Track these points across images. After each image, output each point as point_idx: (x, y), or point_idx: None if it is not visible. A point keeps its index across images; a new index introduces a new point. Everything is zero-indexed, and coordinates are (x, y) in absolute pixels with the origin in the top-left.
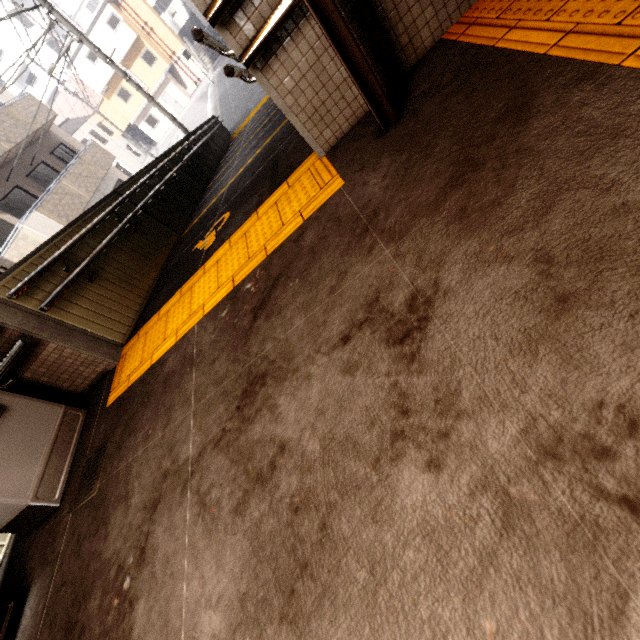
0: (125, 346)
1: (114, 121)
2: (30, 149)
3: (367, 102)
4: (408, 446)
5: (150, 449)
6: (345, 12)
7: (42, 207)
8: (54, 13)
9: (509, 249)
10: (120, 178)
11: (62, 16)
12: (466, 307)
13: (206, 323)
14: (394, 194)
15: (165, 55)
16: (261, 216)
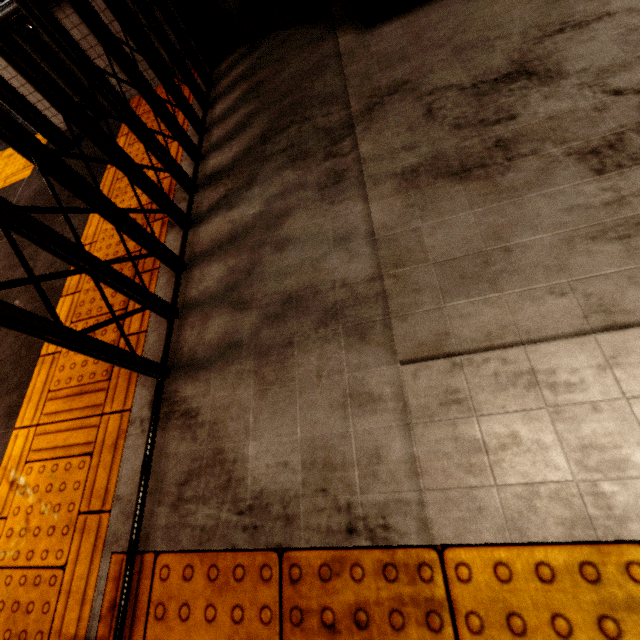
0: None
1: None
2: None
3: (39, 131)
4: None
5: None
6: (35, 53)
7: None
8: None
9: (3, 276)
10: None
11: None
12: None
13: None
14: None
15: None
16: (0, 159)
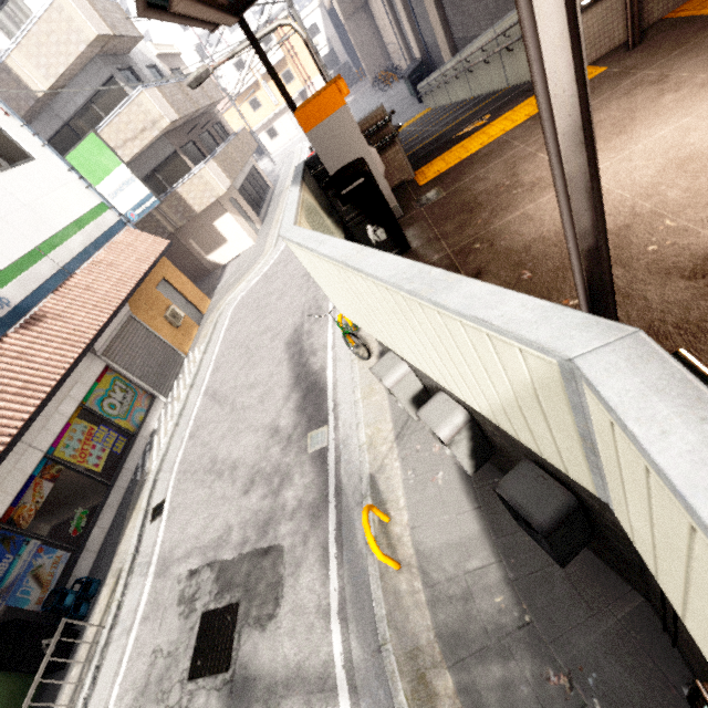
0: (417, 172)
1: (237, 126)
2: (201, 118)
3: (630, 32)
4: (665, 94)
5: (491, 166)
6: None
7: (215, 159)
8: (292, 9)
9: (702, 54)
10: (254, 165)
11: (297, 13)
12: (685, 68)
13: (512, 132)
14: (643, 61)
15: (301, 78)
16: None
